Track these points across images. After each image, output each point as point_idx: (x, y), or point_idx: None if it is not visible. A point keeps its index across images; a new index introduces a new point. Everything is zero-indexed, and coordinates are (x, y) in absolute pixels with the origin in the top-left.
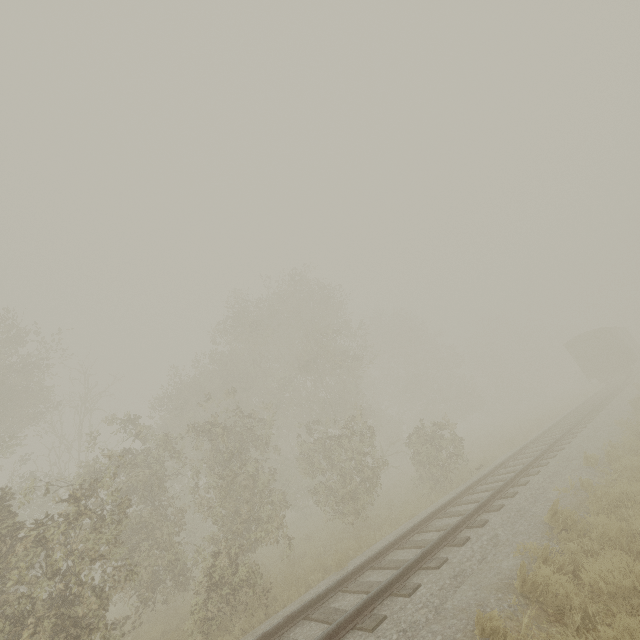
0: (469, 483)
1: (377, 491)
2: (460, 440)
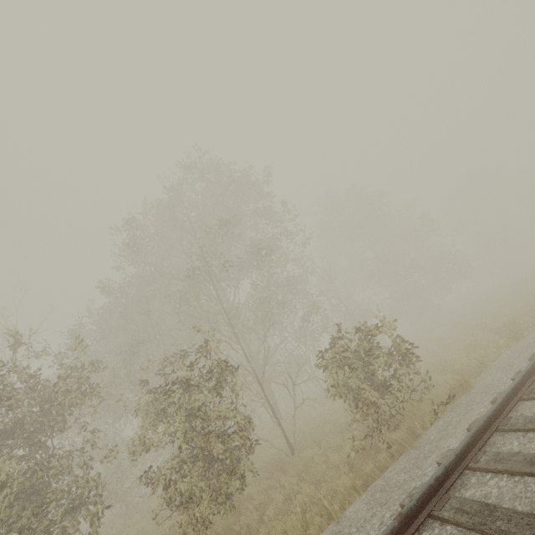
0: (419, 456)
1: (254, 467)
2: (408, 349)
